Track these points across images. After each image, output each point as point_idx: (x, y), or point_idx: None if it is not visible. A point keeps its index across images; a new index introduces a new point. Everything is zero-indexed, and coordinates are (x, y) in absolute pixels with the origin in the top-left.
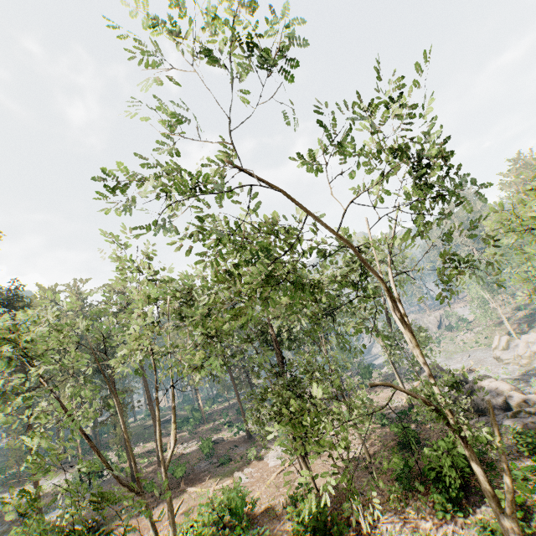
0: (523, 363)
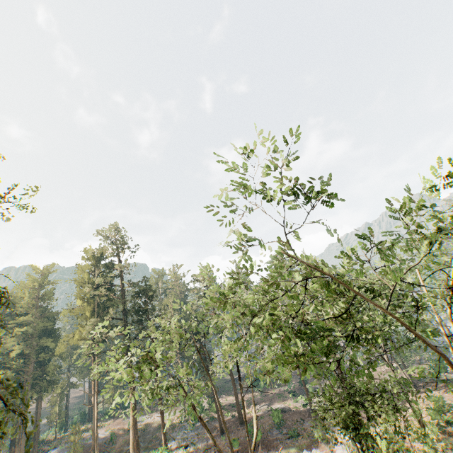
0: None
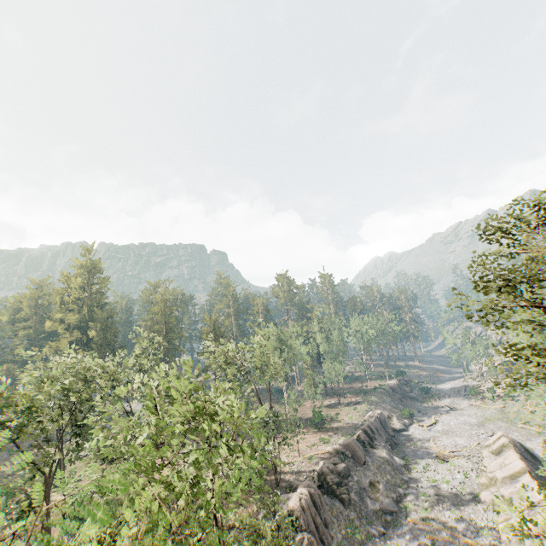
0: (480, 481)
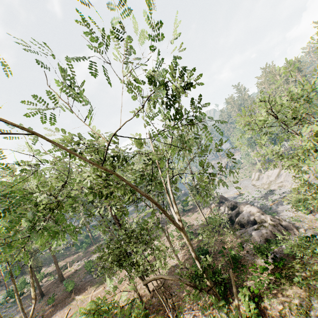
0: (265, 187)
